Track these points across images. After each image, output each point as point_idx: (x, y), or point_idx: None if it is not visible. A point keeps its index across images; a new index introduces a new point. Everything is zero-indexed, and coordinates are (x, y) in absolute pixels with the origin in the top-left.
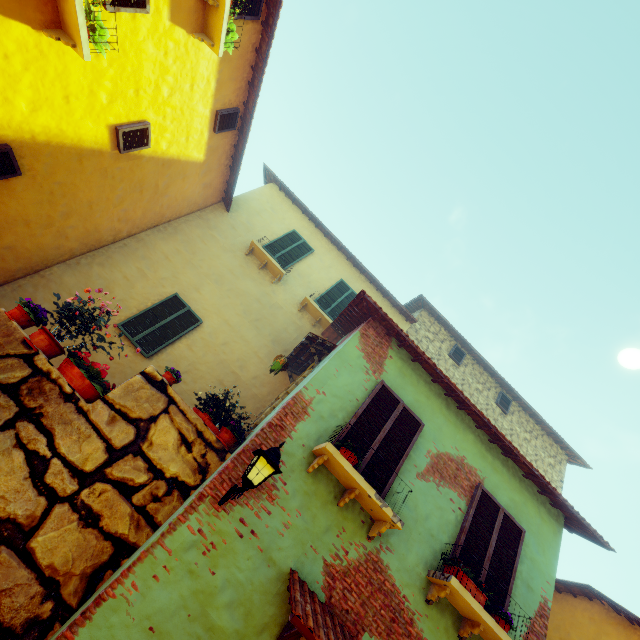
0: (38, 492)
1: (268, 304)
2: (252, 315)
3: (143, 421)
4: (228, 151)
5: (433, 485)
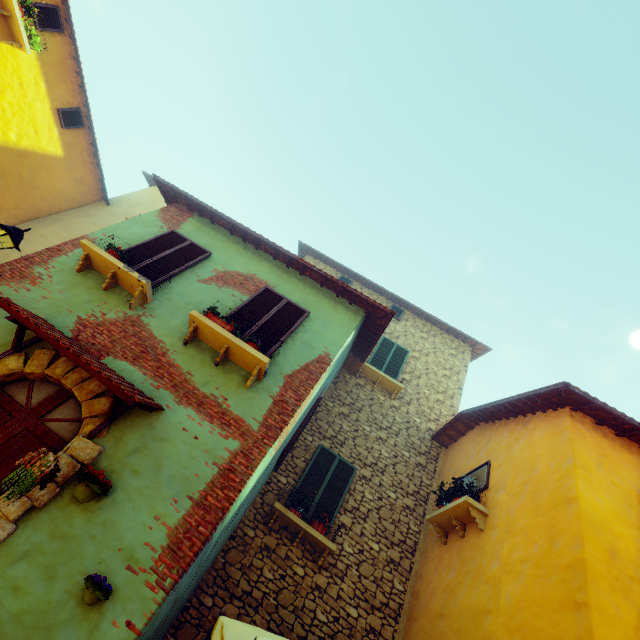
0: None
1: None
2: None
3: None
4: (88, 149)
5: (215, 287)
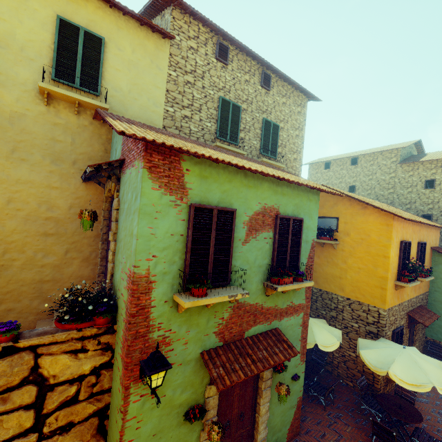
0: None
1: (4, 121)
2: (1, 149)
3: (29, 376)
4: None
5: (253, 240)
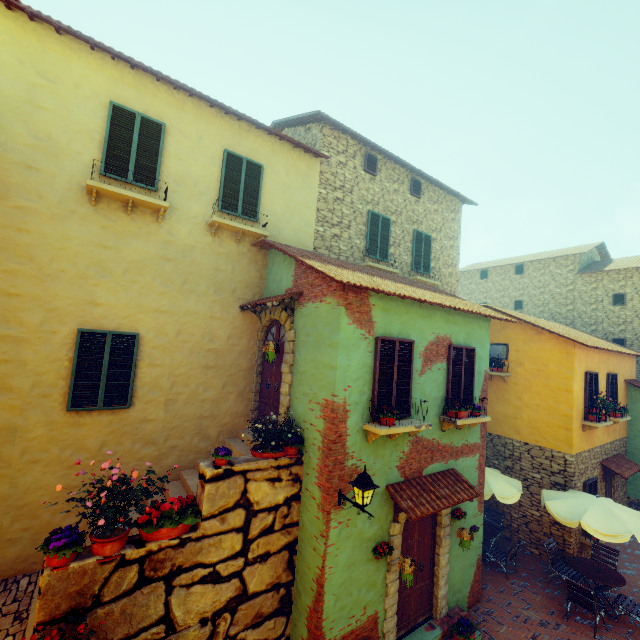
0: (227, 582)
1: (178, 255)
2: (175, 282)
3: (240, 500)
4: None
5: (428, 372)
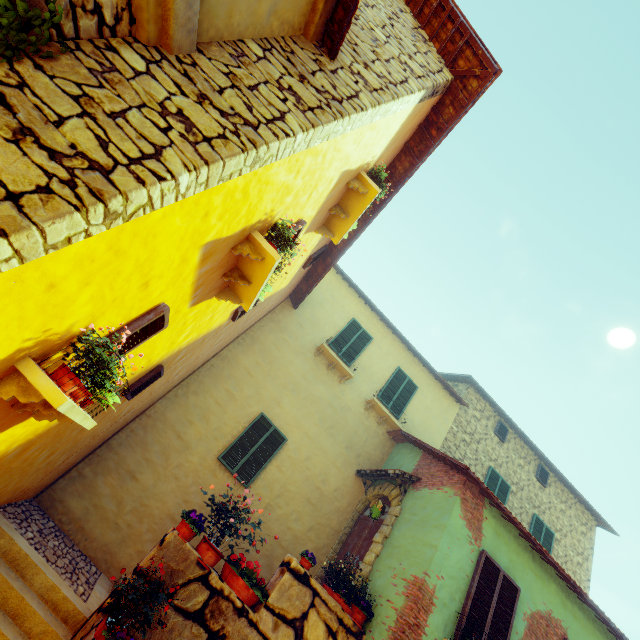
0: None
1: (339, 407)
2: (327, 422)
3: (298, 620)
4: (306, 269)
5: None
